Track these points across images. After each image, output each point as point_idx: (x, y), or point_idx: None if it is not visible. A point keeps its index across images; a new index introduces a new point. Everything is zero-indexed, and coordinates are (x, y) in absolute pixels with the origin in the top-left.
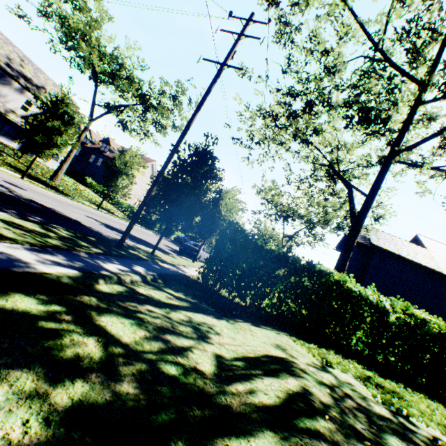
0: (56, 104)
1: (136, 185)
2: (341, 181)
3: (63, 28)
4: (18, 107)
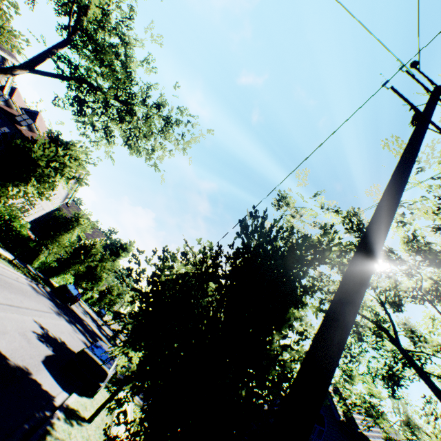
0: None
1: None
2: (420, 373)
3: None
4: None
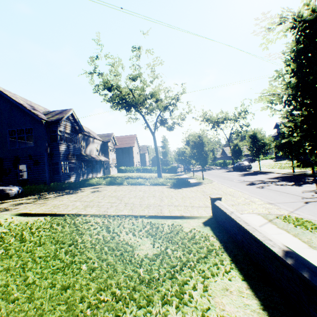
0: (196, 138)
1: (136, 154)
2: None
3: (152, 97)
4: (95, 151)
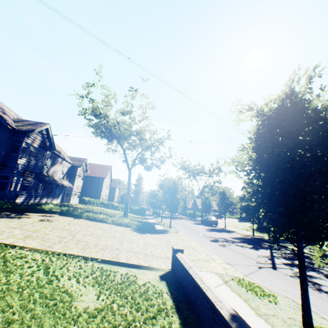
0: (171, 184)
1: (105, 187)
2: None
3: (137, 135)
4: (60, 174)
